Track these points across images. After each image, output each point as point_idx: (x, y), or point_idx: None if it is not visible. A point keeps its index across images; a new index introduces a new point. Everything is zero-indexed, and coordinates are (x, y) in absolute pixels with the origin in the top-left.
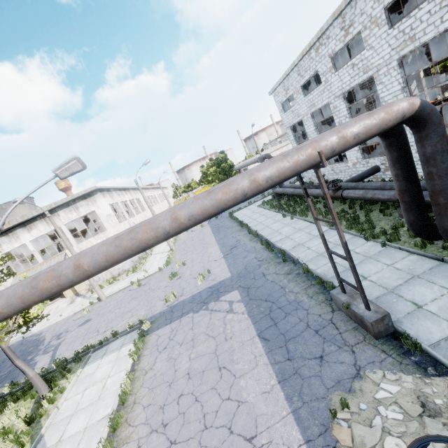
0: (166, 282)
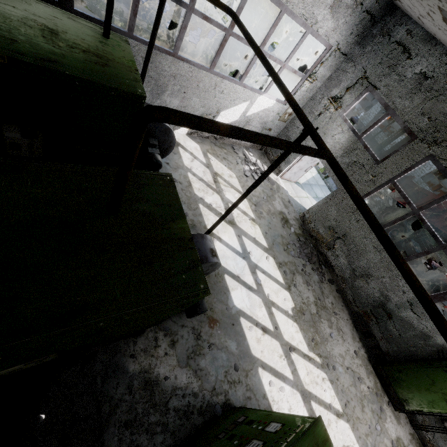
0: (249, 56)
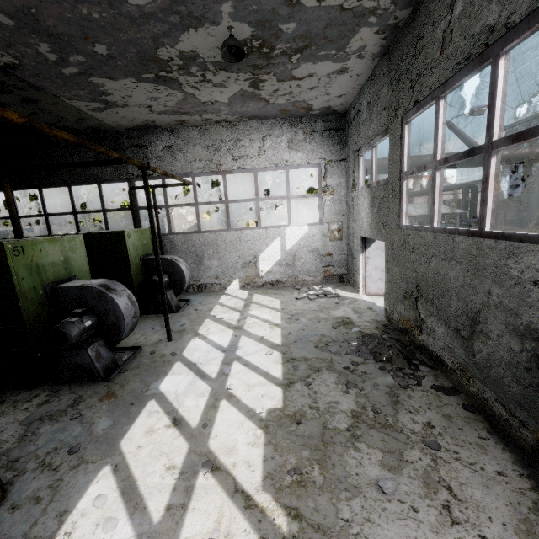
0: None
